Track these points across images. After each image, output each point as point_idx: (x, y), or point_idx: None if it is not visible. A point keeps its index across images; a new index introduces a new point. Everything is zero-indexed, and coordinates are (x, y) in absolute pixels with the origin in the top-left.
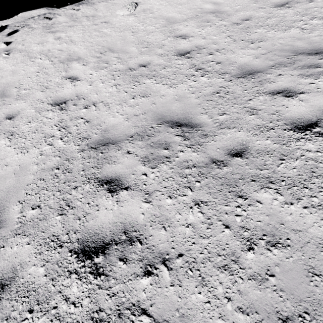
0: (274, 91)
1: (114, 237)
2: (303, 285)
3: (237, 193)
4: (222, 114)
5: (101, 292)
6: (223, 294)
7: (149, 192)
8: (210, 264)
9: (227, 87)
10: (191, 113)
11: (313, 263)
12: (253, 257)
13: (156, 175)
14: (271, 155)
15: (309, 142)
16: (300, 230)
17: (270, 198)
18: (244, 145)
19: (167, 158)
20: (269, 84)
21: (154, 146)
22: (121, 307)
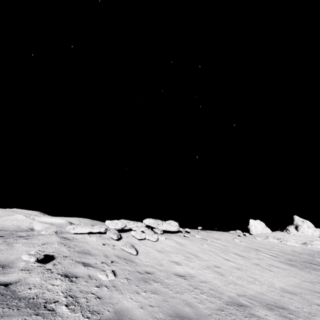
0: None
1: None
2: None
3: None
4: None
5: None
6: None
7: None
8: None
9: None
10: None
11: None
12: None
13: None
14: None
15: None
16: None
17: None
18: None
19: None
20: None
21: None
22: None
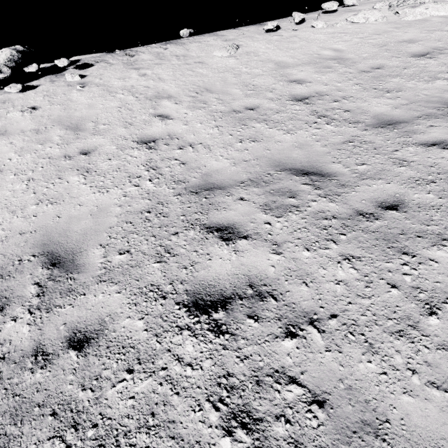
0: (427, 142)
1: (237, 291)
2: None
3: (401, 249)
4: (361, 164)
5: (228, 353)
6: (404, 365)
7: (277, 243)
8: (378, 328)
9: (362, 136)
10: (319, 162)
11: None
12: (438, 323)
13: (284, 225)
14: (438, 210)
15: None
16: None
17: (447, 257)
18: (397, 198)
19: (295, 207)
20: (418, 135)
21: (276, 194)
22: (259, 372)
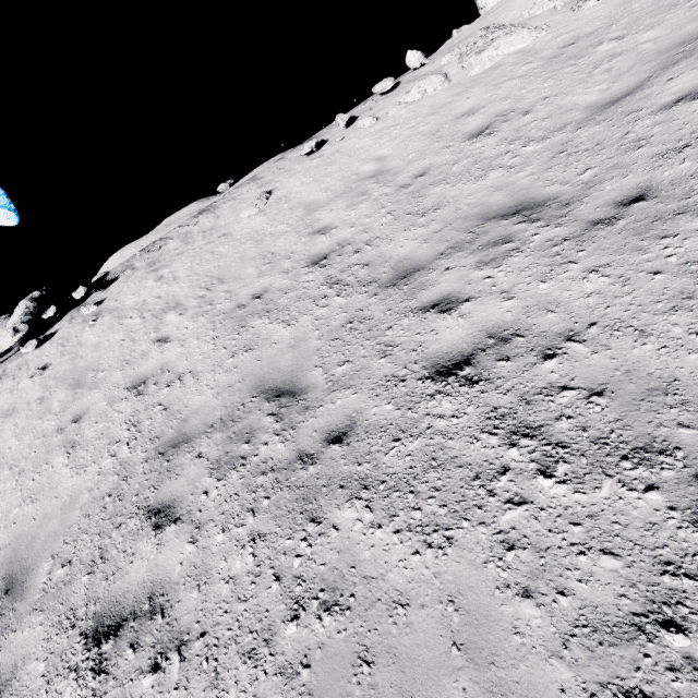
0: (428, 304)
1: (135, 608)
2: (342, 682)
3: (312, 513)
4: (343, 364)
5: None
6: None
7: (200, 524)
8: (235, 649)
9: (366, 309)
10: (302, 369)
11: (371, 640)
12: (294, 633)
13: (220, 492)
14: (383, 434)
15: (446, 399)
16: (375, 576)
17: (353, 518)
18: (352, 419)
19: (243, 459)
20: (425, 292)
21: (234, 439)
22: None
